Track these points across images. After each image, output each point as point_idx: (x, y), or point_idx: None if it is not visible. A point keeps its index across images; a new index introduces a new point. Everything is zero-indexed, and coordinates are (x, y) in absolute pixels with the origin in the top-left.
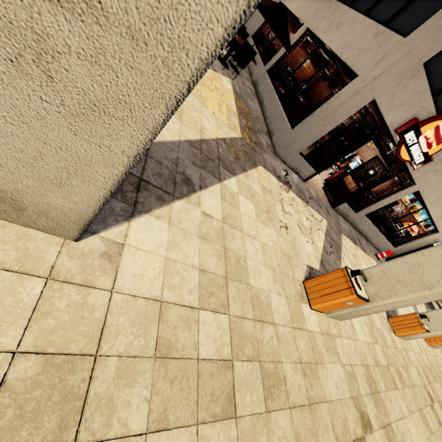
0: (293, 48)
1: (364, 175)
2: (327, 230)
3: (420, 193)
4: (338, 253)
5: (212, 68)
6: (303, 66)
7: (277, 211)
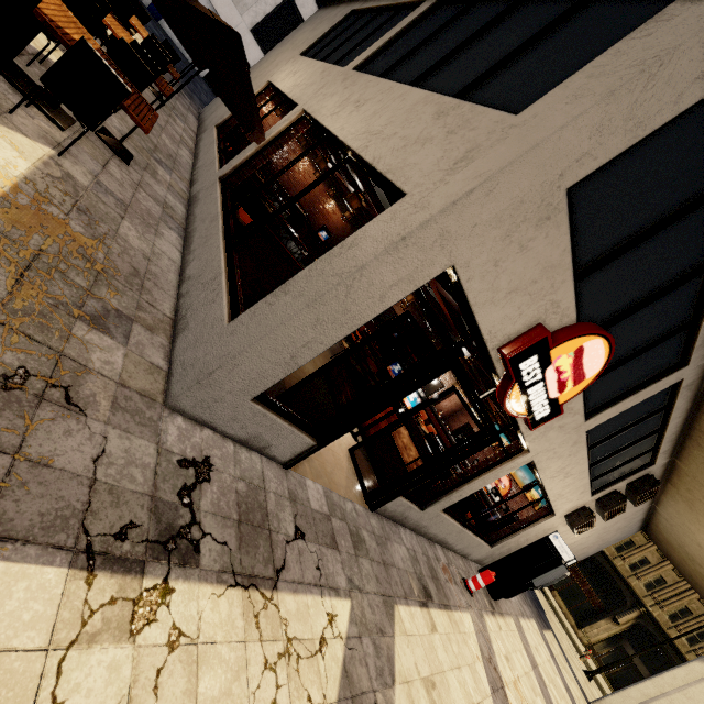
0: (277, 145)
1: (425, 387)
2: (345, 669)
3: (536, 464)
4: None
5: None
6: (326, 209)
7: None
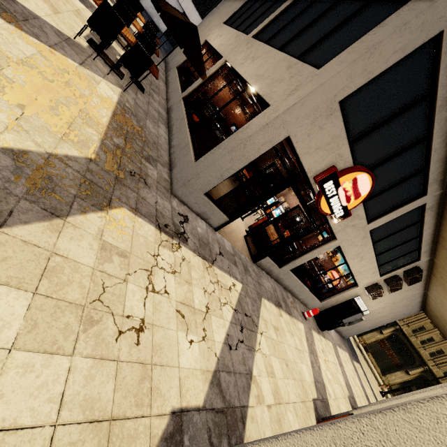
0: (211, 79)
1: (291, 222)
2: (239, 300)
3: (341, 248)
4: (252, 337)
5: (81, 62)
6: (235, 113)
7: (129, 294)
